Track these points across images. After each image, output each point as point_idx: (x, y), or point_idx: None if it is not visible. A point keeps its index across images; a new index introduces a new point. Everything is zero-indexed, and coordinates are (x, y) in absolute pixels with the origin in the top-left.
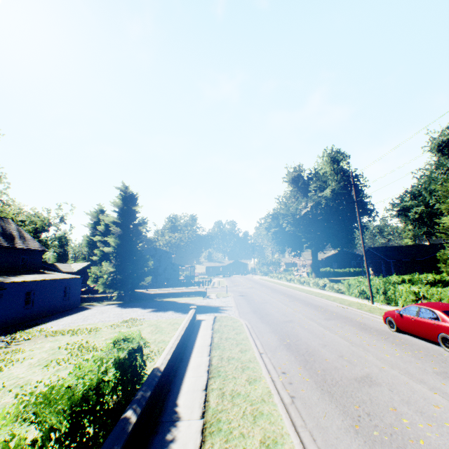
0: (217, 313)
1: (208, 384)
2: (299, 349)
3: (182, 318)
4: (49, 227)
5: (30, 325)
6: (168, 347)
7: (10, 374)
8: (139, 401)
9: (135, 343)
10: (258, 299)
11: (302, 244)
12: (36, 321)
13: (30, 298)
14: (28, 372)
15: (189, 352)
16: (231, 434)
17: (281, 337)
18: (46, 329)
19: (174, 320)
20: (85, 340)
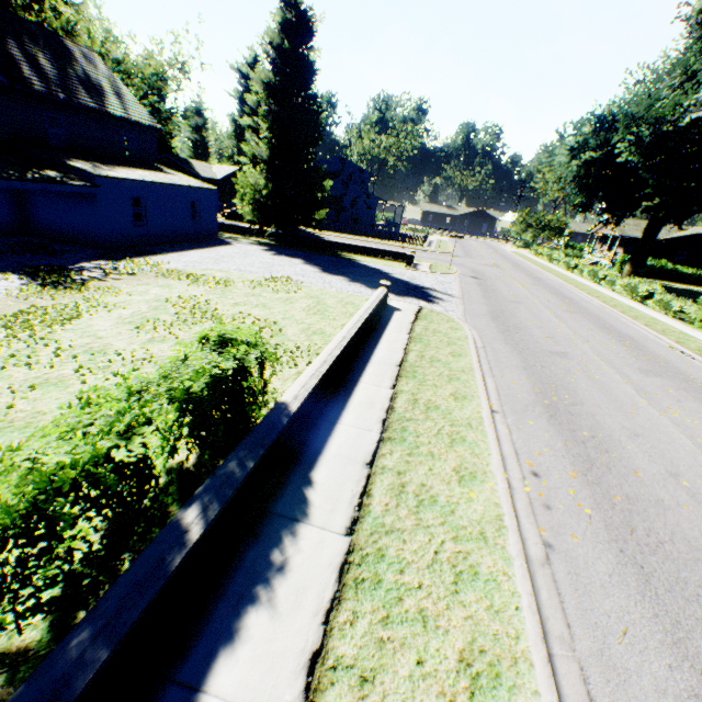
0: (425, 304)
1: (378, 453)
2: (575, 427)
3: (363, 296)
4: (164, 84)
5: (143, 253)
6: (318, 361)
7: (87, 328)
8: (221, 487)
9: (231, 361)
10: (504, 293)
11: (640, 201)
12: (153, 248)
13: (141, 210)
14: (111, 331)
15: (358, 370)
16: (399, 606)
17: (540, 386)
18: (161, 264)
19: (349, 297)
20: (206, 298)
